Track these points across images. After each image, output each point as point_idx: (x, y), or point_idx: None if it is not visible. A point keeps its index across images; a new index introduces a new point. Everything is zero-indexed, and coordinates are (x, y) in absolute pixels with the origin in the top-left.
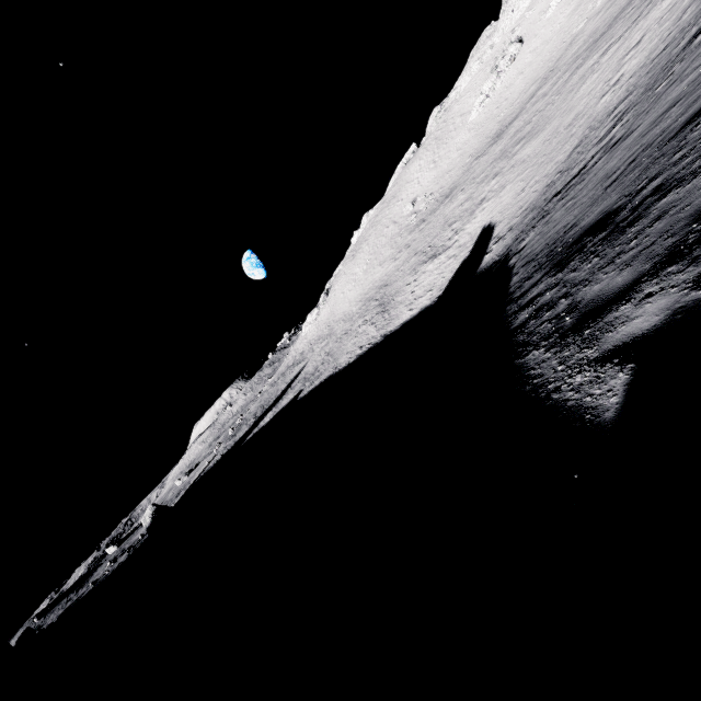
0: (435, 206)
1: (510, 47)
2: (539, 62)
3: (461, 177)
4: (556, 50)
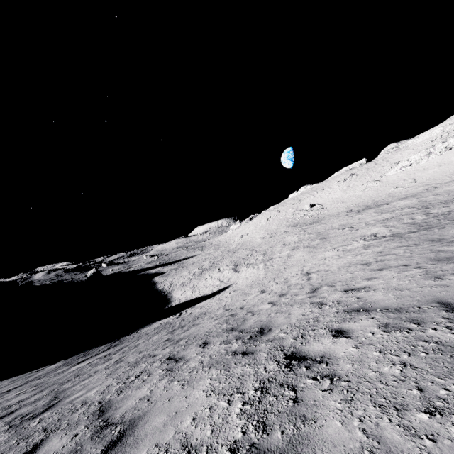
0: (308, 221)
1: (453, 138)
2: (451, 168)
3: (330, 216)
4: None
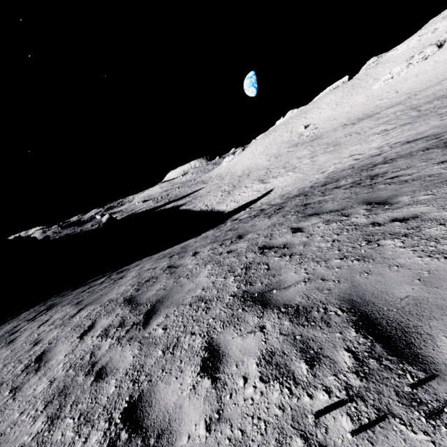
0: (308, 140)
1: (429, 48)
2: (427, 77)
3: (328, 132)
4: (436, 78)
